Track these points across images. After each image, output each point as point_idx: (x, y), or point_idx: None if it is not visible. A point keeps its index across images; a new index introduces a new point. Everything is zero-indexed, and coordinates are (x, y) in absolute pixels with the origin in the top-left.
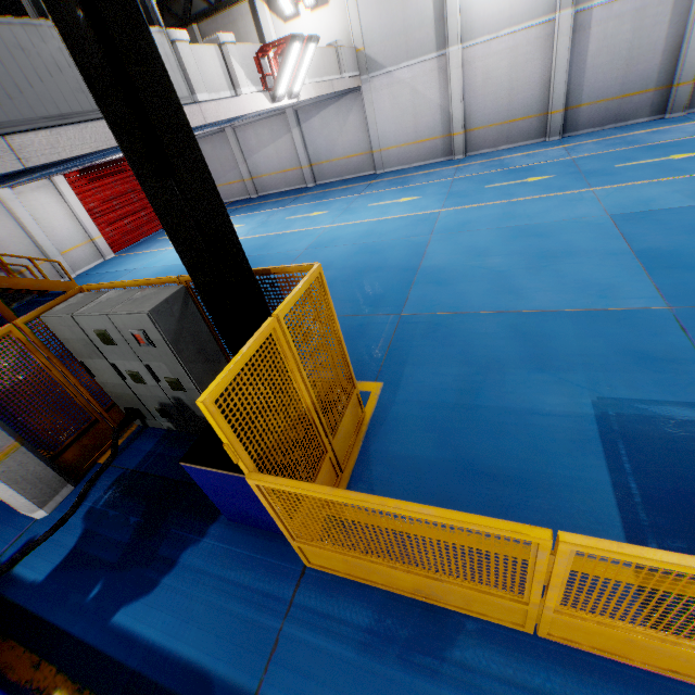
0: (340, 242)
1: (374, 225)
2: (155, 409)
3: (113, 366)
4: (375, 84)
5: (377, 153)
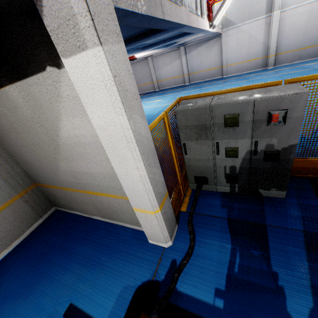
0: None
1: None
2: (227, 177)
3: (217, 144)
4: (229, 33)
5: (225, 67)
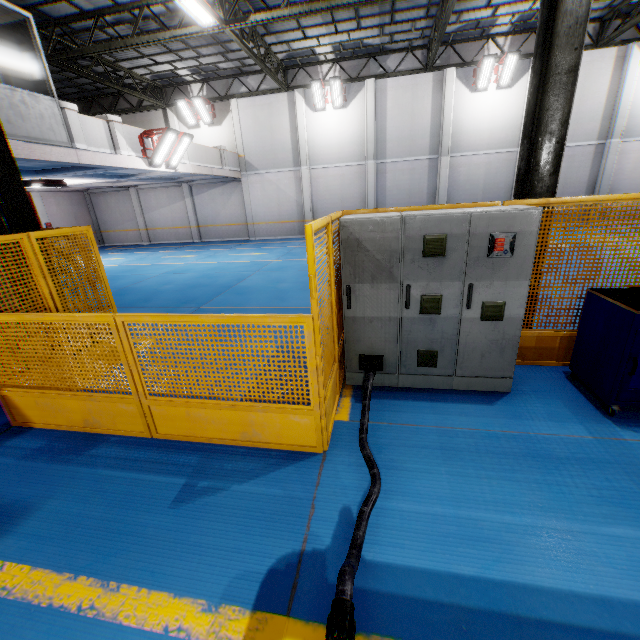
0: (191, 271)
1: (223, 264)
2: None
3: None
4: (251, 179)
5: (251, 225)
